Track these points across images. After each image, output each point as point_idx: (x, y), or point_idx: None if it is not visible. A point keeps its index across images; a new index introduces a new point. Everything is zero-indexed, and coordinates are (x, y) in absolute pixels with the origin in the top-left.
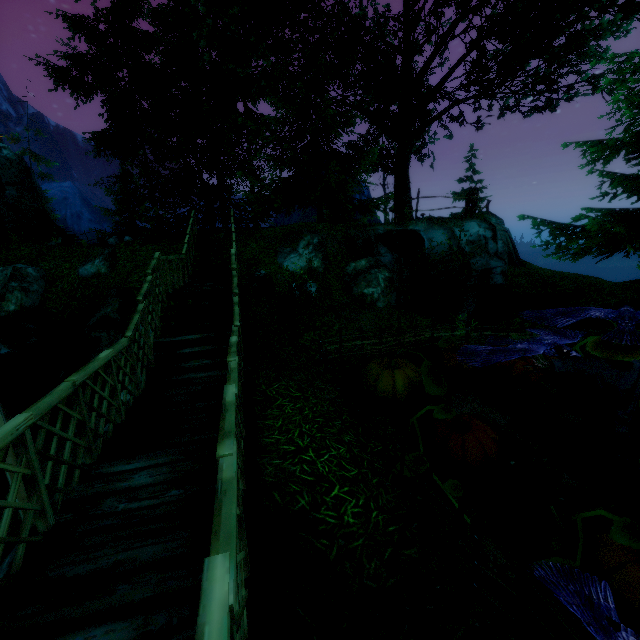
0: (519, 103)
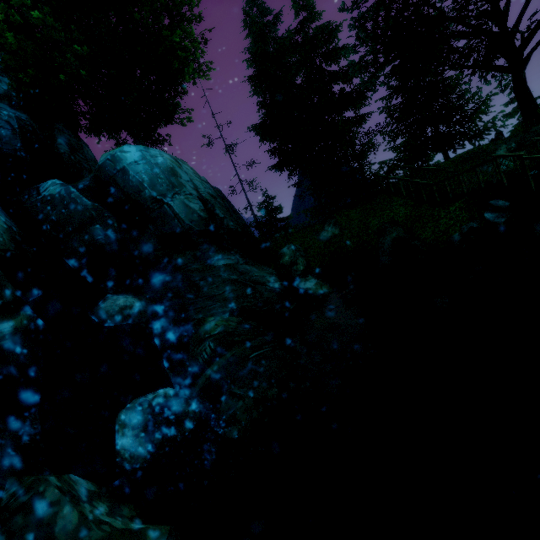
0: None
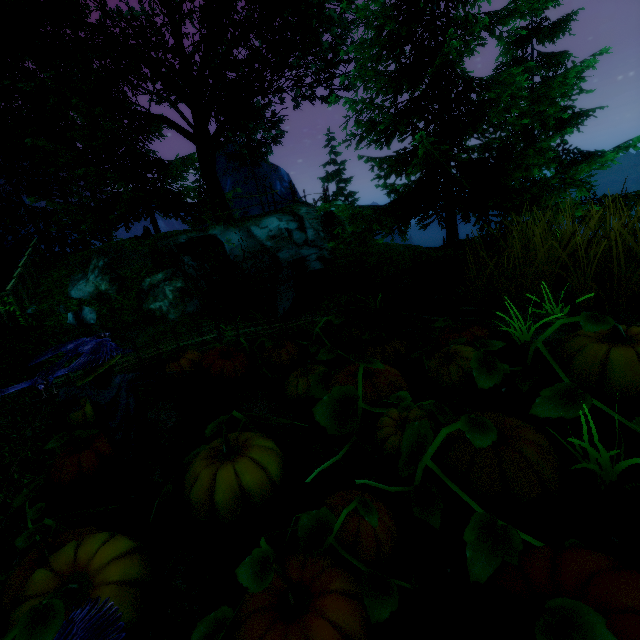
0: (314, 93)
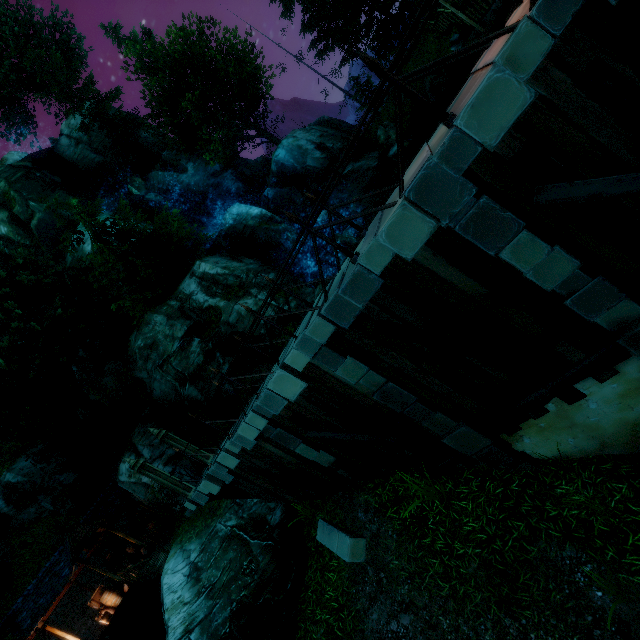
0: None
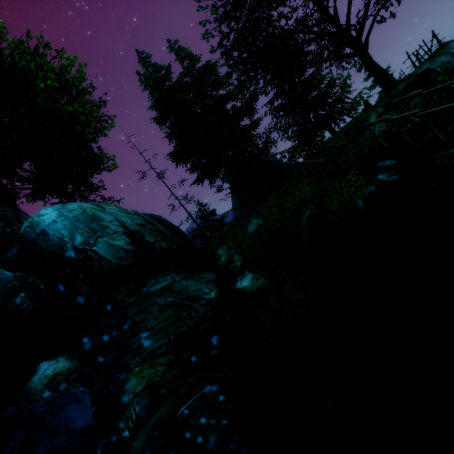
0: None
